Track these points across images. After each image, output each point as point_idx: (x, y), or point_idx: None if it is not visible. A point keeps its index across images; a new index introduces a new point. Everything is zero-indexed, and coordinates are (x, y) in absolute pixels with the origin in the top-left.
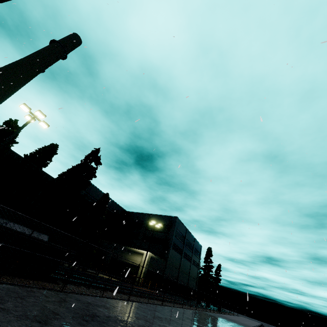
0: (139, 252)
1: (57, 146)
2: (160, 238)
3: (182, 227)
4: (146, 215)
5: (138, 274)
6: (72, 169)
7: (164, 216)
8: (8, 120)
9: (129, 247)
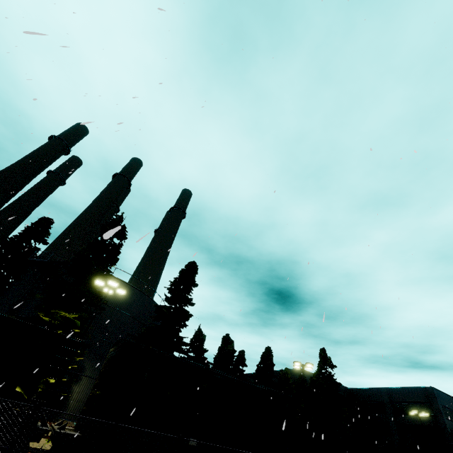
0: None
1: (270, 348)
2: (425, 425)
3: (445, 398)
4: (382, 390)
5: None
6: (314, 381)
7: (411, 389)
8: (223, 338)
9: None
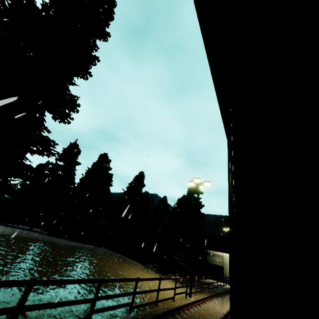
0: (218, 254)
1: (143, 173)
2: (220, 236)
3: None
4: None
5: (224, 273)
6: (182, 201)
7: (219, 216)
8: (100, 155)
9: (207, 249)
